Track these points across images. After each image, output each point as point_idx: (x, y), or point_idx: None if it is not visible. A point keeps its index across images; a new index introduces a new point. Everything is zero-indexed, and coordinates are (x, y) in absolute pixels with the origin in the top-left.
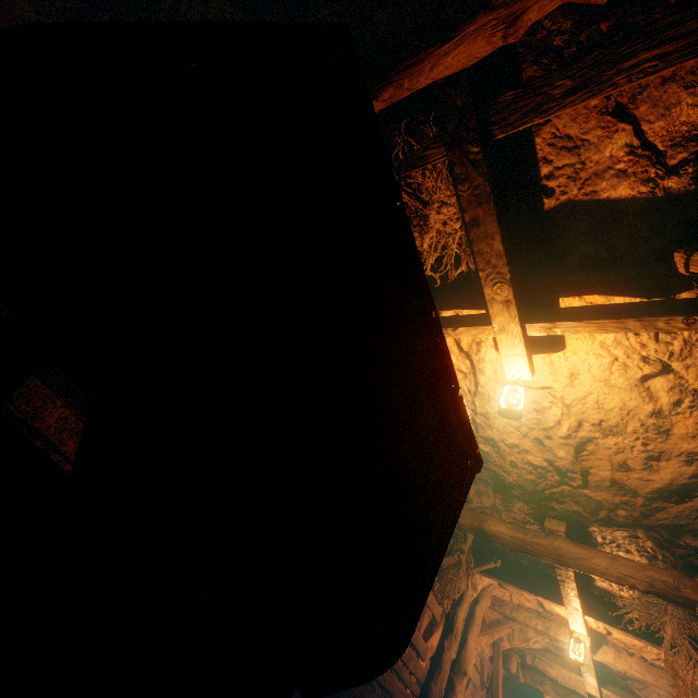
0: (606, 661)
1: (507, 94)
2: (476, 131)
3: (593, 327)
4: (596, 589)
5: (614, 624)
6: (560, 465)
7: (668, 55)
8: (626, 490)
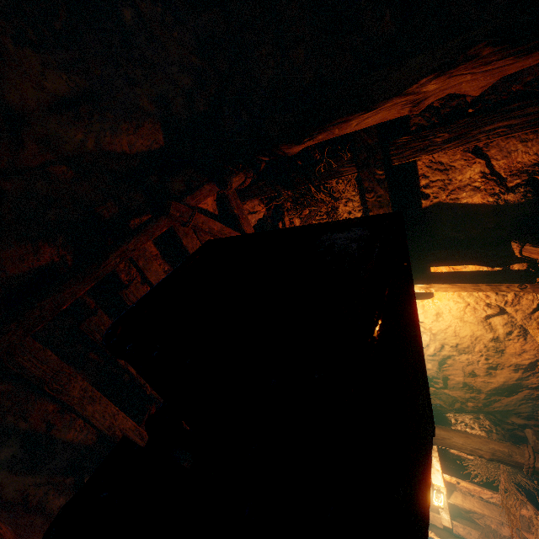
0: (457, 503)
1: (403, 138)
2: (381, 161)
3: (458, 288)
4: (450, 454)
5: (463, 478)
6: (428, 373)
7: (513, 125)
8: (473, 389)
